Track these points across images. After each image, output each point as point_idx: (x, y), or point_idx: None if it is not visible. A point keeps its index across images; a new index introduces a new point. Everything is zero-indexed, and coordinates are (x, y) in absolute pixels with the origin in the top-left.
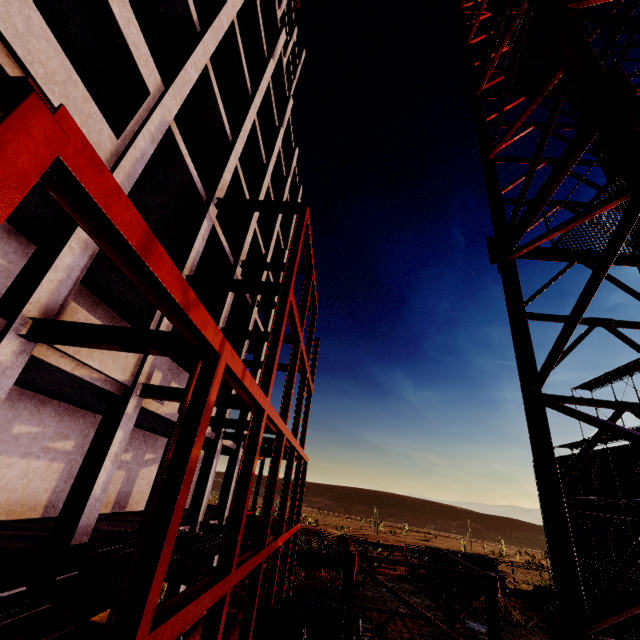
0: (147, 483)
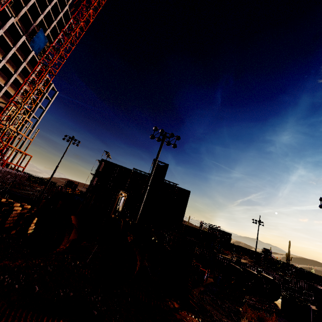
0: None
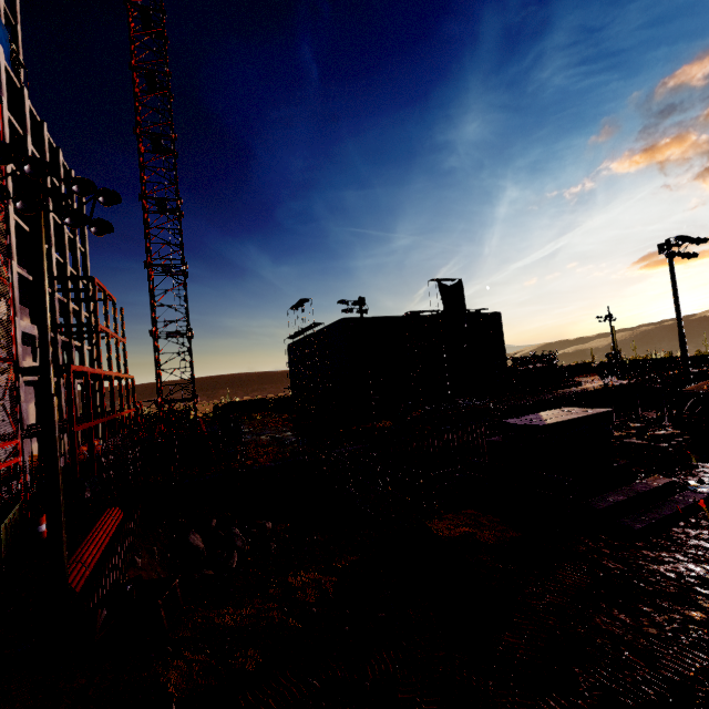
0: (33, 410)
